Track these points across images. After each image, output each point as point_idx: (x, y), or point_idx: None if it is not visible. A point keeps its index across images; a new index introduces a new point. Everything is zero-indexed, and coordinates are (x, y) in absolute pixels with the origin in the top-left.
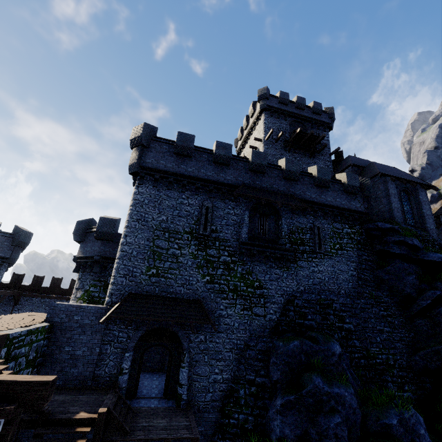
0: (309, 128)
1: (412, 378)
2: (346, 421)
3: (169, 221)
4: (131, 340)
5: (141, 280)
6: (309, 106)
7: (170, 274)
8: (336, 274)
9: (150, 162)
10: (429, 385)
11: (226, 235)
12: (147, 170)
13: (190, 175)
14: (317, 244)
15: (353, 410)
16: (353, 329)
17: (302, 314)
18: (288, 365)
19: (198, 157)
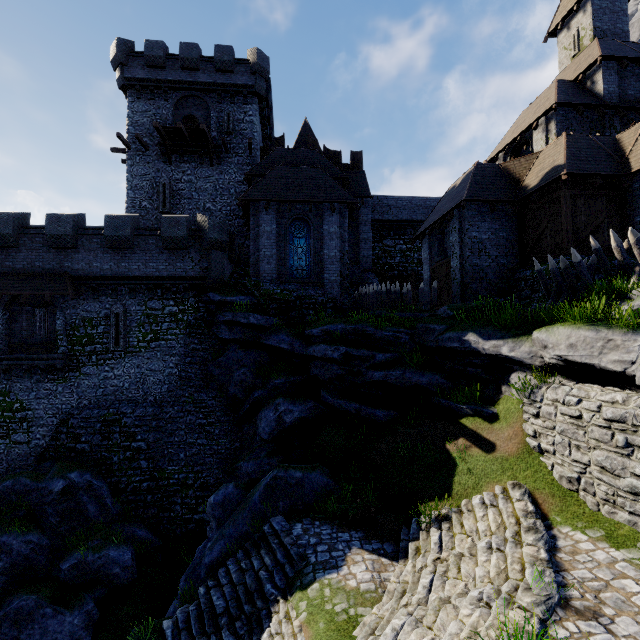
0: (213, 104)
1: None
2: (13, 567)
3: None
4: None
5: None
6: (211, 58)
7: None
8: (144, 376)
9: None
10: None
11: None
12: None
13: None
14: (112, 340)
15: (25, 556)
16: (145, 448)
17: (76, 436)
18: None
19: None
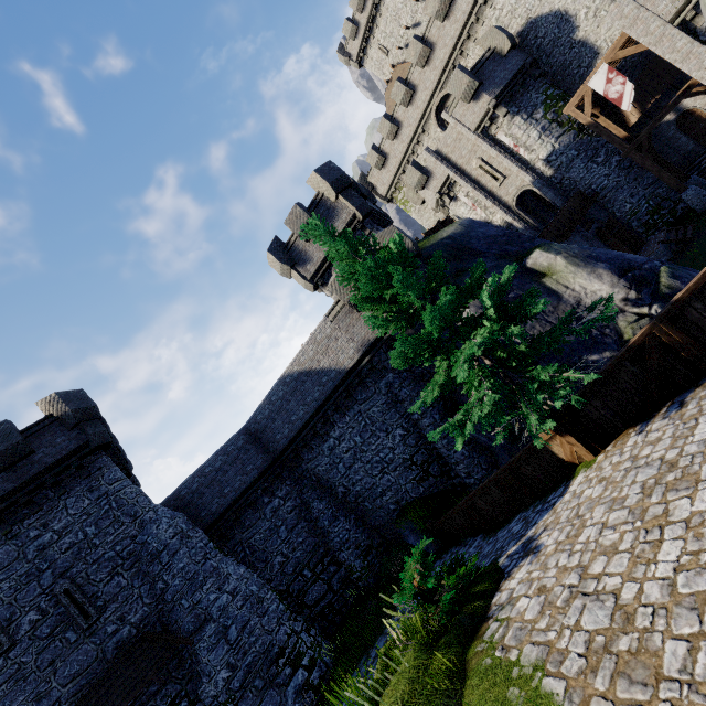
0: None
1: None
2: None
3: None
4: None
5: None
6: None
7: None
8: None
9: None
10: None
11: None
12: None
13: None
14: None
15: None
16: None
17: None
18: None
19: None
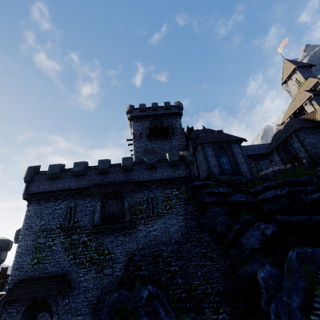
0: (164, 120)
1: (228, 300)
2: None
3: (47, 223)
4: (18, 313)
5: (27, 269)
6: (162, 106)
7: (46, 260)
8: (168, 228)
9: (33, 189)
10: (242, 304)
11: (85, 222)
12: (32, 195)
13: (59, 190)
14: (151, 210)
15: None
16: (178, 270)
17: (139, 267)
18: (109, 314)
19: (64, 176)
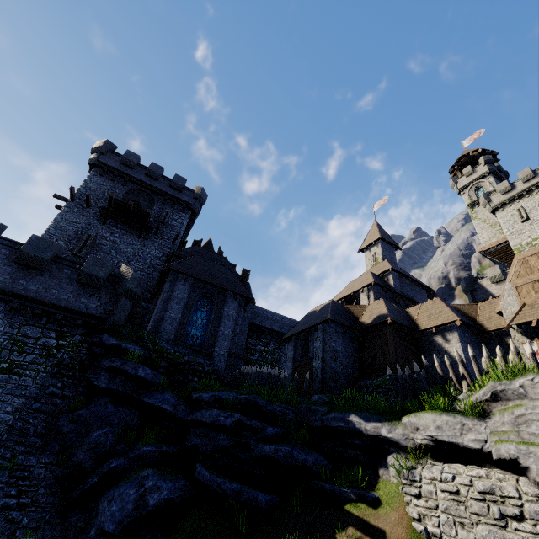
0: (159, 202)
1: None
2: None
3: None
4: None
5: None
6: (169, 178)
7: None
8: None
9: None
10: None
11: None
12: None
13: None
14: None
15: None
16: None
17: None
18: None
19: None
